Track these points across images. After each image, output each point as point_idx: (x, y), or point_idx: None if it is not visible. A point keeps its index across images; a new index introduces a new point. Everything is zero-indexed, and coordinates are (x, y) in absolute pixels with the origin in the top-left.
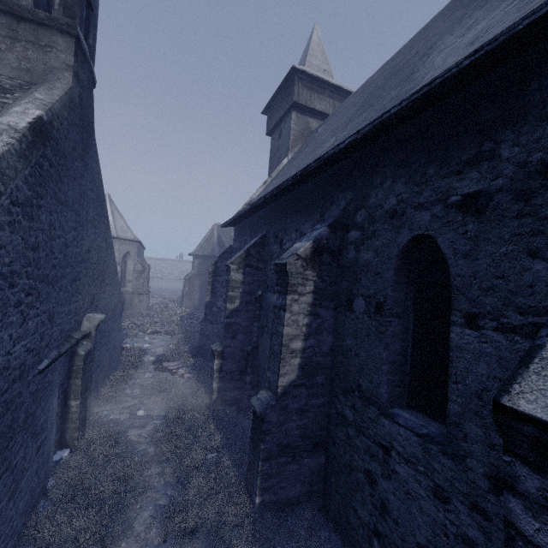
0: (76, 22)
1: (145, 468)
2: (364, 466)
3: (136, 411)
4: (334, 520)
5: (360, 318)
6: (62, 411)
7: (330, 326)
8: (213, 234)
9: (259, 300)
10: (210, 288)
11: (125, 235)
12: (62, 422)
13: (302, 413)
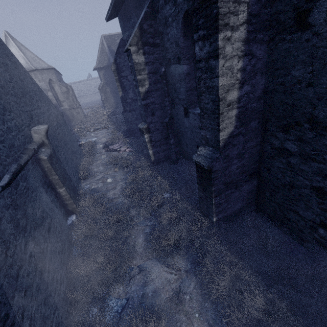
0: None
1: (127, 214)
2: (312, 184)
3: (106, 180)
4: (269, 216)
5: (324, 31)
6: (57, 197)
7: (263, 66)
8: (103, 45)
9: (164, 76)
10: (119, 84)
11: (40, 66)
12: (61, 202)
13: (240, 156)
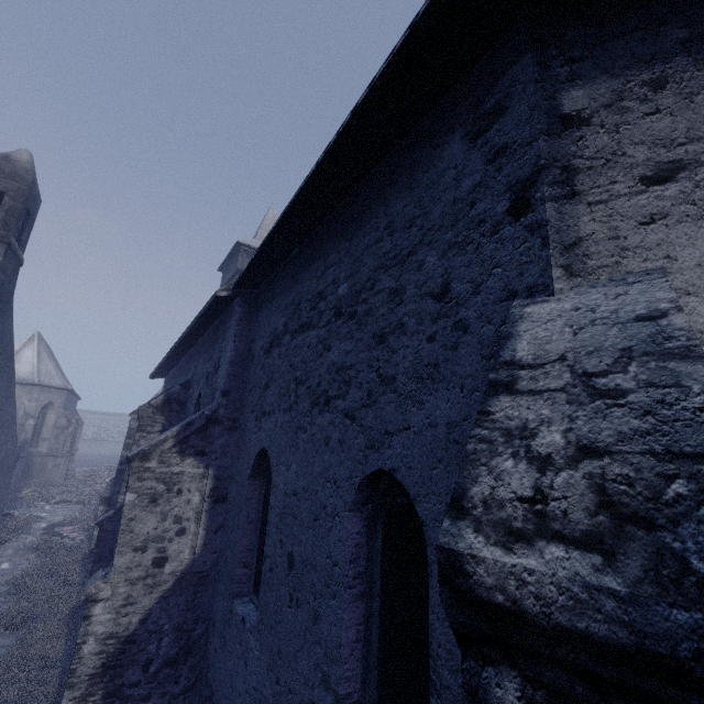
0: (11, 233)
1: None
2: None
3: (1, 565)
4: None
5: None
6: None
7: None
8: None
9: None
10: None
11: (51, 382)
12: None
13: None
